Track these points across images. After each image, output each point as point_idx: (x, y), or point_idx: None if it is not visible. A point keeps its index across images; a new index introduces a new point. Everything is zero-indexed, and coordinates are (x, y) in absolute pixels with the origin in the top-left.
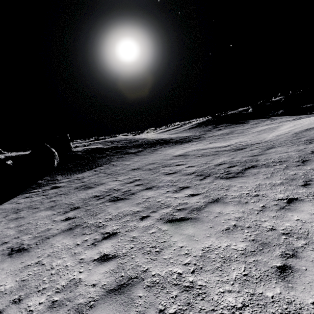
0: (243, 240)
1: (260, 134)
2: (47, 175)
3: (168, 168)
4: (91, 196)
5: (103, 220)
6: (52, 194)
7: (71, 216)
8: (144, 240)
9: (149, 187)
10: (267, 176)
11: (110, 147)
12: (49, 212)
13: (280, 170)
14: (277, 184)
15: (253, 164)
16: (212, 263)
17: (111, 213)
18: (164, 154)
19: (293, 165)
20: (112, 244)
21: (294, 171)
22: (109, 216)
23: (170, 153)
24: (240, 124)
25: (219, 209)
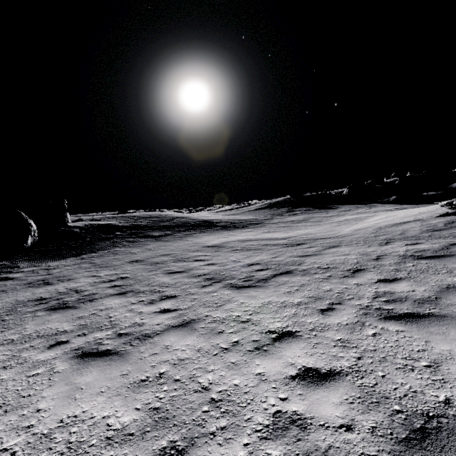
0: (141, 407)
1: (338, 226)
2: (7, 258)
3: (180, 264)
4: (35, 297)
5: None
6: None
7: None
8: (5, 389)
9: (126, 291)
10: (292, 289)
11: (127, 226)
12: None
13: (315, 282)
14: (292, 304)
15: (291, 268)
16: (41, 455)
17: (25, 330)
18: (194, 242)
19: (338, 275)
20: None
21: (331, 286)
22: (17, 335)
23: (203, 241)
24: (324, 209)
25: (172, 340)
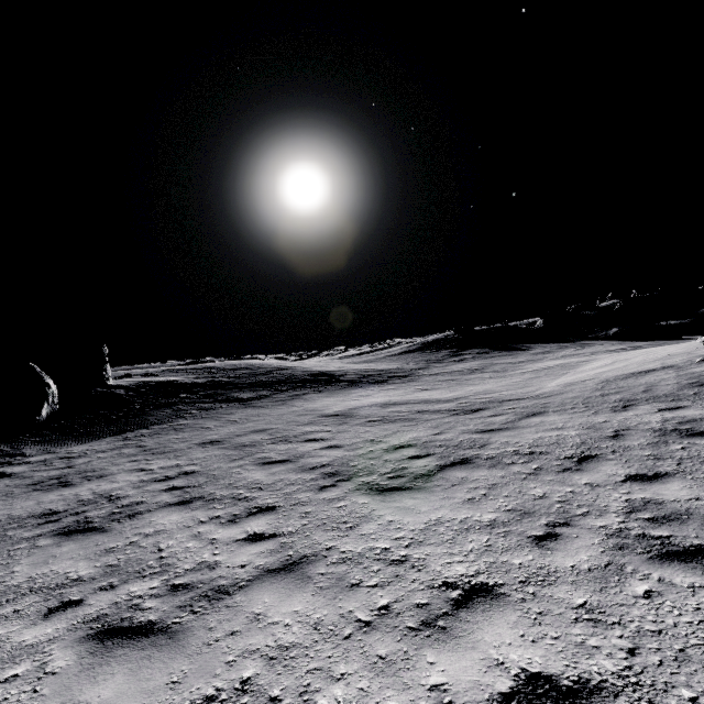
0: None
1: (535, 378)
2: (7, 440)
3: (282, 447)
4: (40, 510)
5: None
6: None
7: None
8: None
9: (191, 497)
10: (475, 495)
11: (199, 383)
12: None
13: (515, 481)
14: (480, 525)
15: (469, 453)
16: None
17: (13, 576)
18: (305, 408)
19: (553, 468)
20: None
21: (544, 488)
22: None
23: (320, 407)
24: (509, 351)
25: (268, 600)
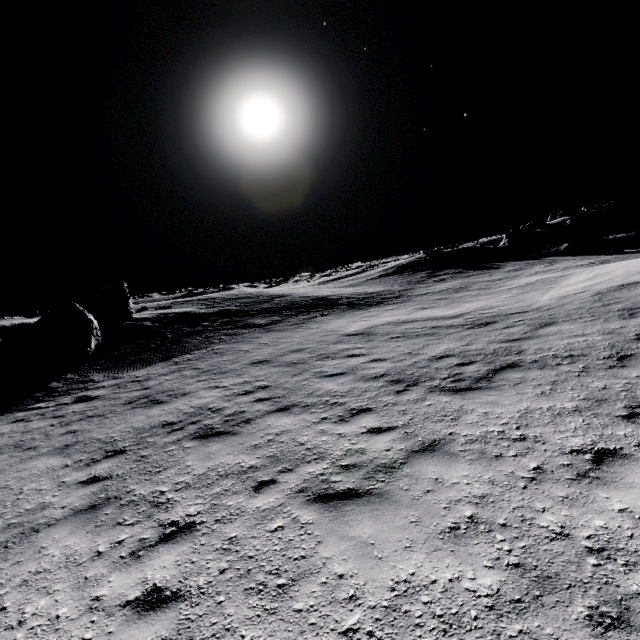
0: (492, 565)
1: (524, 293)
2: (72, 370)
3: (330, 362)
4: (158, 422)
5: (170, 487)
6: (74, 415)
7: (103, 472)
8: (256, 550)
9: (286, 405)
10: (544, 390)
11: (213, 313)
12: (56, 461)
13: (571, 378)
14: (568, 411)
15: (511, 359)
16: (414, 634)
17: (192, 468)
18: (324, 330)
19: (599, 366)
20: (179, 556)
21: (602, 381)
22: (186, 476)
23: (337, 328)
24: (483, 270)
25: (435, 470)
